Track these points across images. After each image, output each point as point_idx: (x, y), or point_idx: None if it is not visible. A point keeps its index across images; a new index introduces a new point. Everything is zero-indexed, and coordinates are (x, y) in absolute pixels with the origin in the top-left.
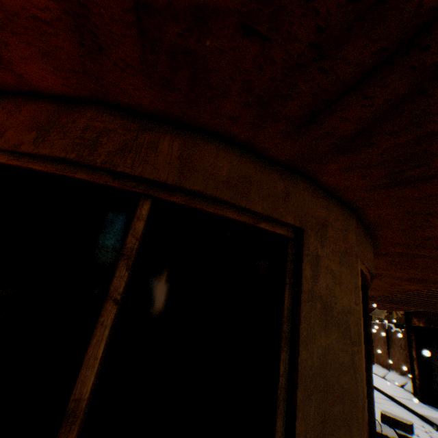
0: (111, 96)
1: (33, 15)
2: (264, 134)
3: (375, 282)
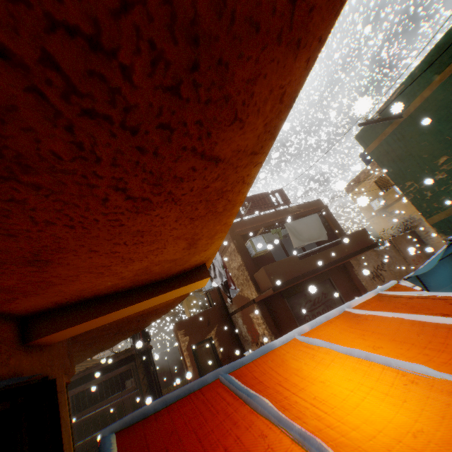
0: (80, 335)
1: (112, 324)
2: (80, 347)
3: None
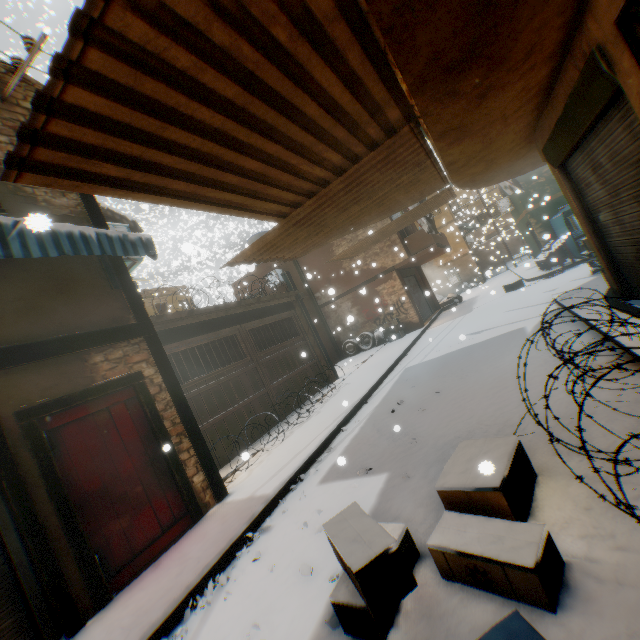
0: None
1: None
2: None
3: (503, 150)
